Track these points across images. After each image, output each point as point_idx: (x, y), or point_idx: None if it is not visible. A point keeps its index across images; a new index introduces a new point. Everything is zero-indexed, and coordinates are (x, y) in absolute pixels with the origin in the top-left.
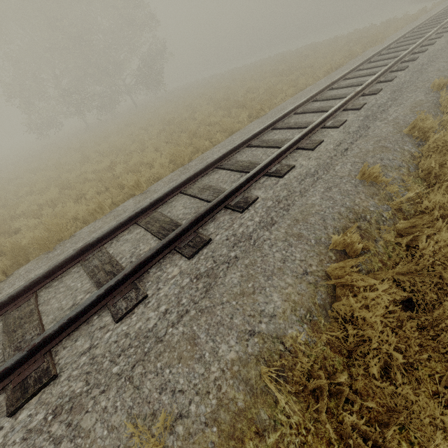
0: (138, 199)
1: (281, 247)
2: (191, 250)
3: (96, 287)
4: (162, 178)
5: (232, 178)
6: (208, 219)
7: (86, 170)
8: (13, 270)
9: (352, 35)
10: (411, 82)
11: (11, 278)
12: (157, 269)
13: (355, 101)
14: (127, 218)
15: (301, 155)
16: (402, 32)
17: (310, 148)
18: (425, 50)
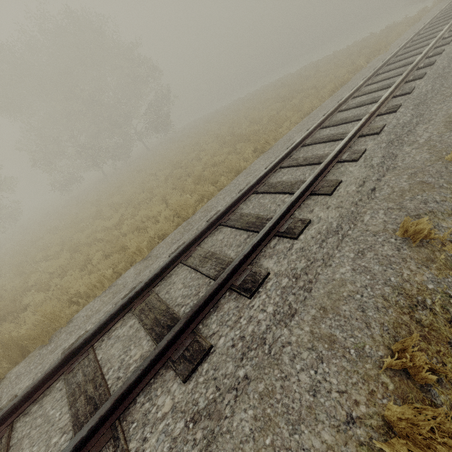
0: (139, 267)
1: (307, 361)
2: (186, 368)
3: (72, 426)
4: (167, 233)
5: (238, 240)
6: (209, 310)
7: (97, 227)
8: (11, 366)
9: (352, 48)
10: (436, 91)
11: (1, 385)
12: (146, 396)
13: (371, 123)
14: (118, 307)
15: (317, 203)
16: (406, 36)
17: (326, 192)
18: (442, 52)
